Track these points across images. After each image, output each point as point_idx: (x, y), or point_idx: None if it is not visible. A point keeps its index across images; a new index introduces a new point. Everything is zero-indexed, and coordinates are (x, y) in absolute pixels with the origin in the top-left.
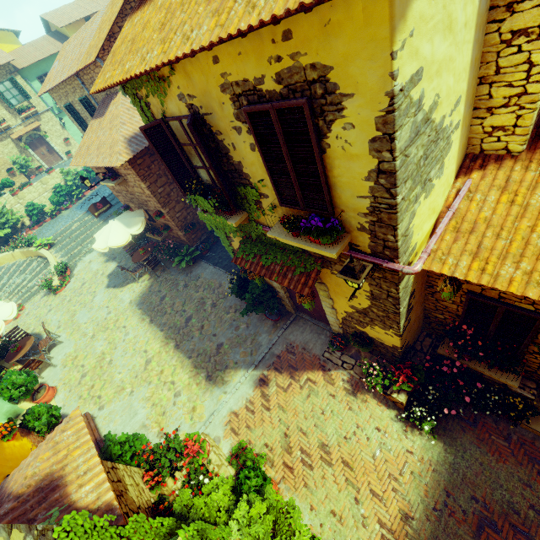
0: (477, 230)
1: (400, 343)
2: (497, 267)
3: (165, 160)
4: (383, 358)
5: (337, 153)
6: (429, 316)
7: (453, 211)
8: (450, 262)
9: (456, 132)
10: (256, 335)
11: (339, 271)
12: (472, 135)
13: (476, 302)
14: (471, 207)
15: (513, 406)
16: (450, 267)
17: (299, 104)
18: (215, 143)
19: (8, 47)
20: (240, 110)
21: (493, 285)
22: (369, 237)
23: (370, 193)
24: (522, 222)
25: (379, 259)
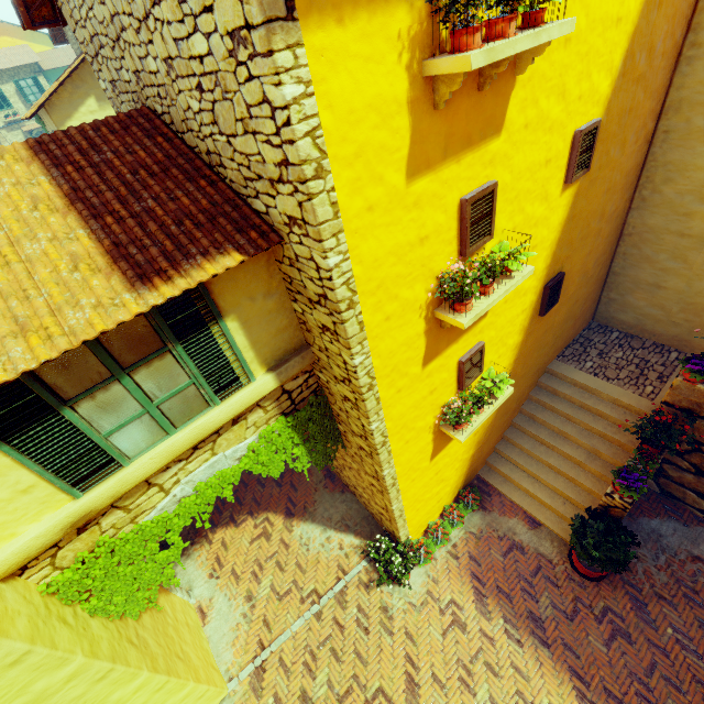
0: None
1: None
2: None
3: None
4: None
5: None
6: None
7: None
8: None
9: None
10: None
11: None
12: None
13: None
14: None
15: None
16: None
17: None
18: None
19: (41, 48)
20: None
21: None
22: None
23: None
24: None
25: None
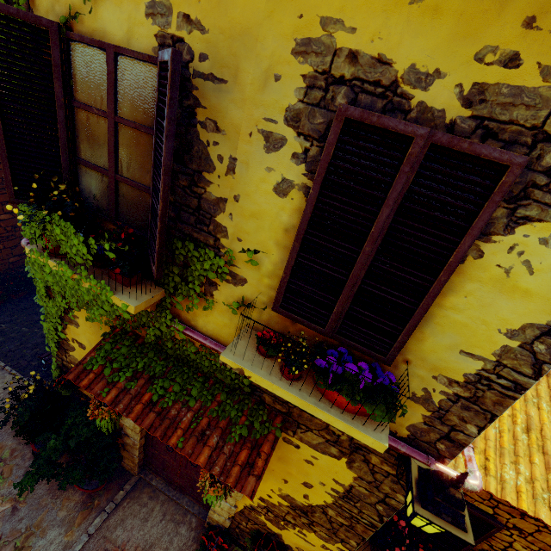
0: None
1: None
2: (498, 467)
3: (5, 107)
4: None
5: (486, 272)
6: None
7: None
8: None
9: None
10: (31, 533)
11: (415, 496)
12: None
13: None
14: None
15: None
16: None
17: (506, 159)
18: (182, 141)
19: None
20: (313, 107)
21: (503, 496)
22: (425, 414)
23: (495, 356)
24: None
25: (419, 452)
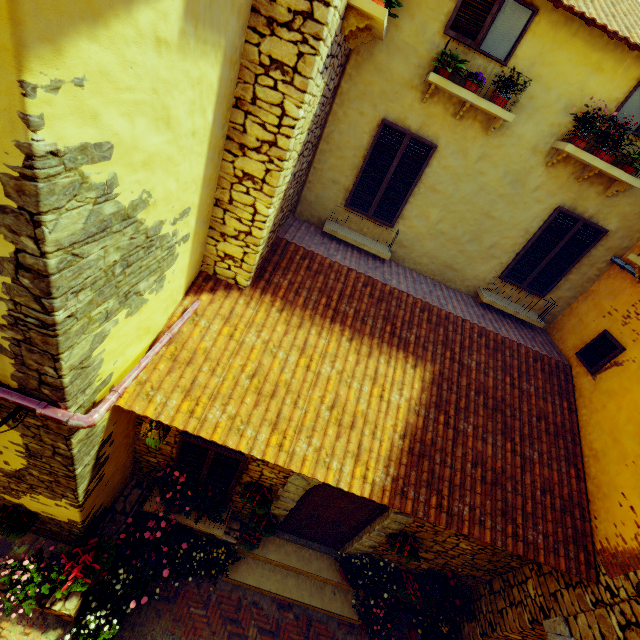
0: (195, 362)
1: (80, 516)
2: (207, 410)
3: None
4: (57, 538)
5: None
6: (141, 460)
7: (171, 336)
8: (158, 400)
9: (185, 244)
10: None
11: None
12: (208, 253)
13: (190, 444)
14: (194, 332)
15: (217, 559)
16: (158, 406)
17: None
18: None
19: None
20: None
21: (199, 432)
22: (12, 363)
23: (7, 294)
24: (236, 359)
25: (32, 399)
